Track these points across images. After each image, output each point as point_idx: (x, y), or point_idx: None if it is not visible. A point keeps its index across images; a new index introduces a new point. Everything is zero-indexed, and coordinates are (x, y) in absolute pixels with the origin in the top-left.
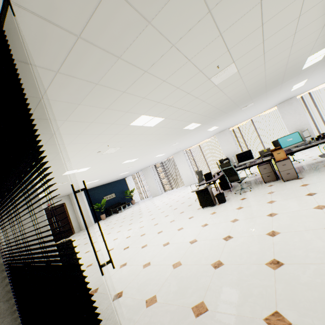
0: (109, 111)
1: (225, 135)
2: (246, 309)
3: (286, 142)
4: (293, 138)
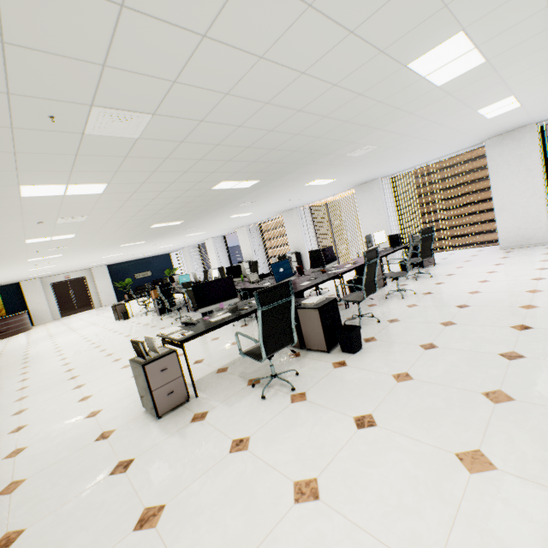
0: None
1: (244, 234)
2: None
3: (183, 281)
4: (187, 279)
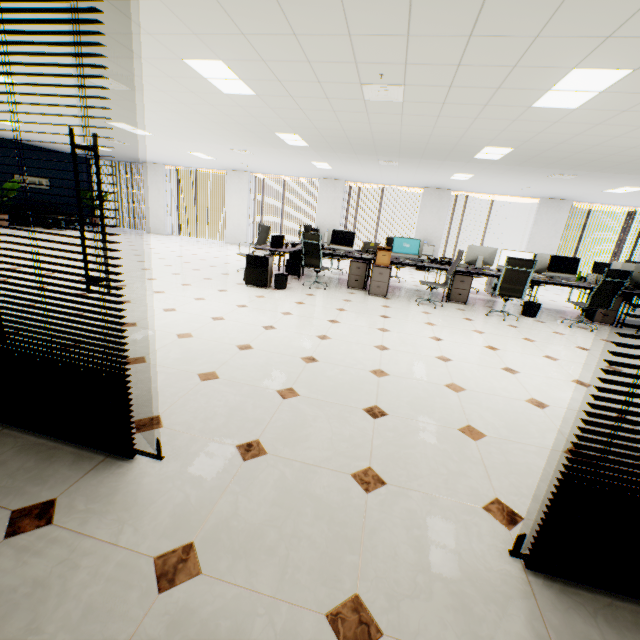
0: (161, 9)
1: (335, 190)
2: (263, 383)
3: (401, 247)
4: (411, 246)
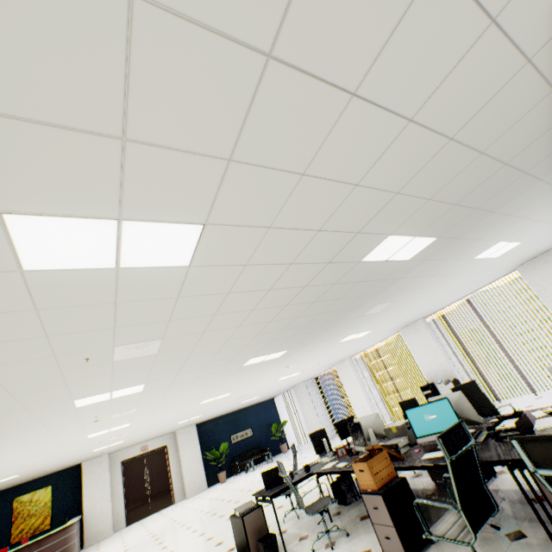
0: None
1: (418, 333)
2: None
3: (424, 422)
4: (439, 414)
